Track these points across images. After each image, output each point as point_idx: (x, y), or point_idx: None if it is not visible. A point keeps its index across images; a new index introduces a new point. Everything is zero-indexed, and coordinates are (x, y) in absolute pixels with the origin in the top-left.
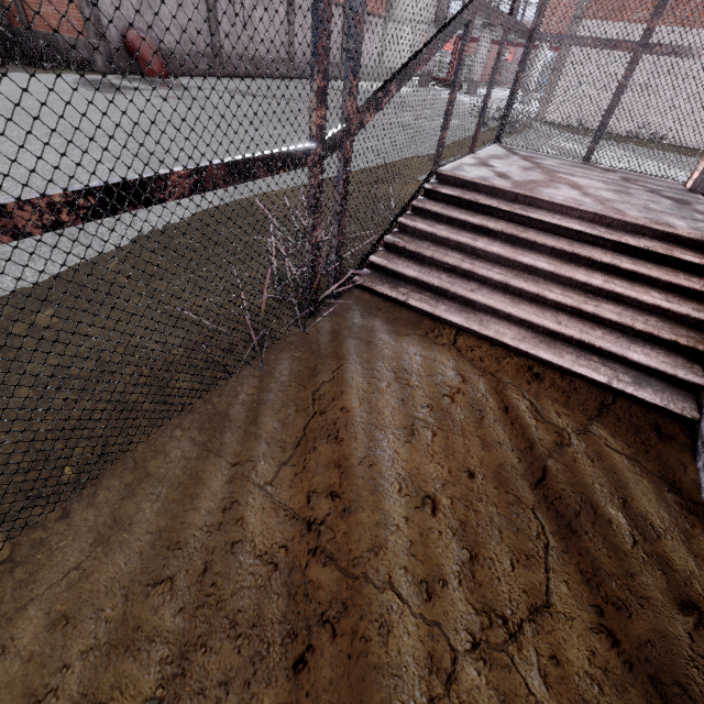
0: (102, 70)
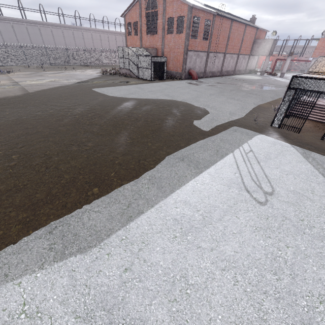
0: (183, 79)
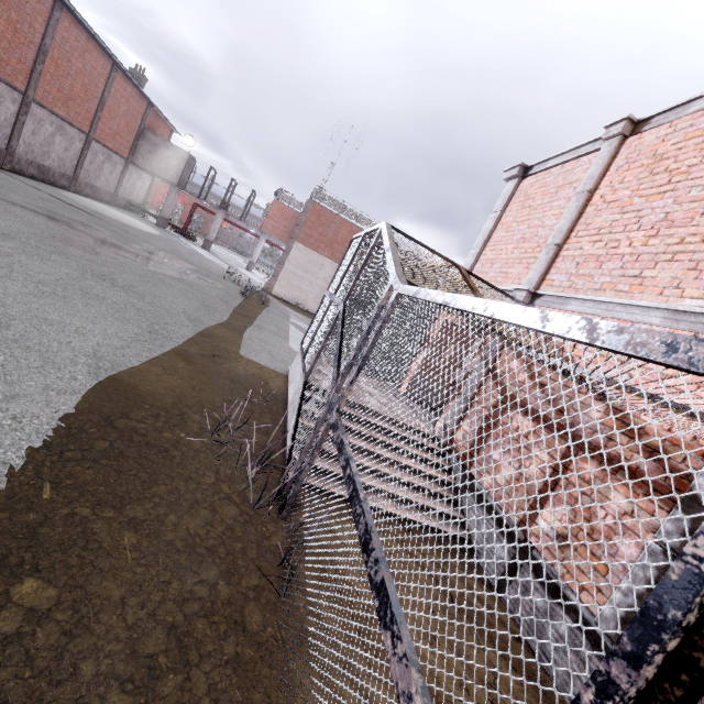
0: None
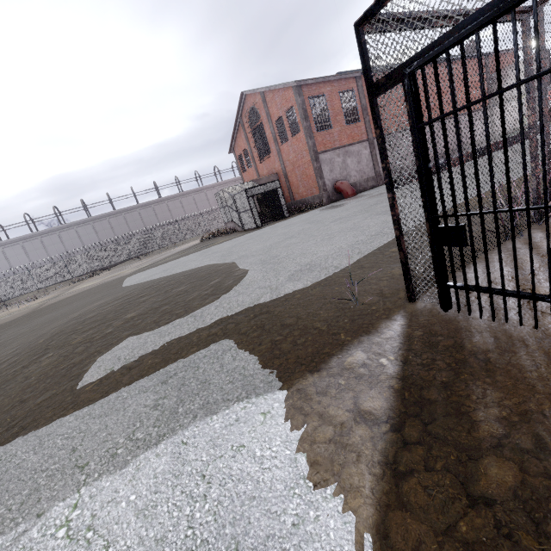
0: (325, 204)
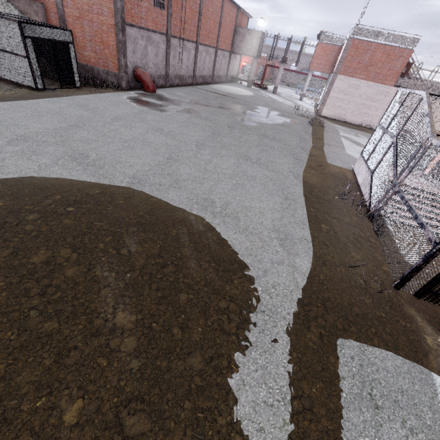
0: (124, 88)
